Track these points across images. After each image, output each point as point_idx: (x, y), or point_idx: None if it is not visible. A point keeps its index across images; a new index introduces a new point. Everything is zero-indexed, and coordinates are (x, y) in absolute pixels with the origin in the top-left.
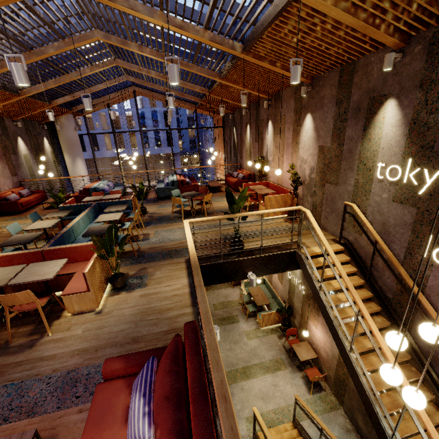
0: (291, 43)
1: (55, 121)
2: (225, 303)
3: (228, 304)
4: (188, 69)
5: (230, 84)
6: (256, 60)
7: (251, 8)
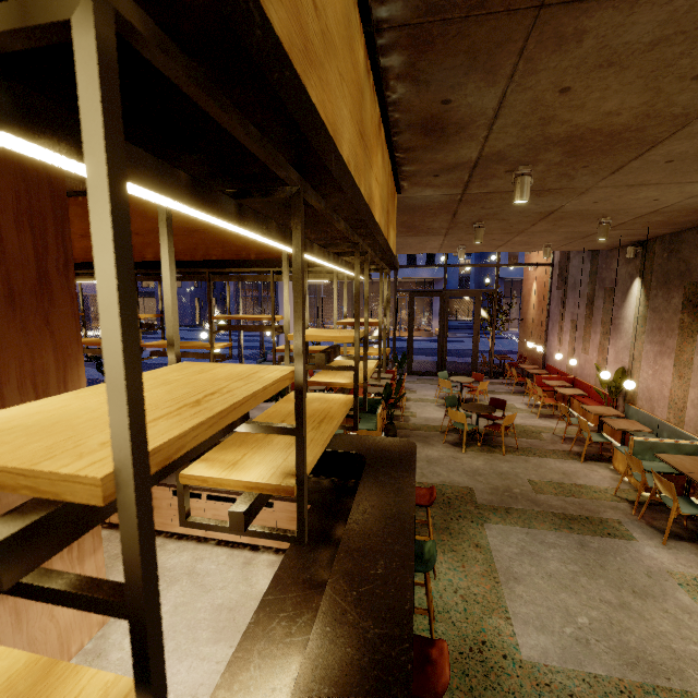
0: None
1: None
2: (566, 486)
3: (577, 490)
4: None
5: None
6: None
7: None
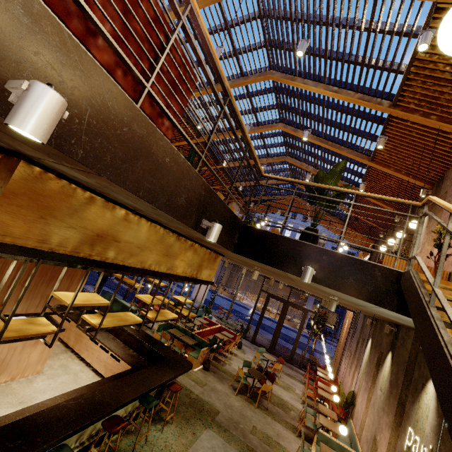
0: (443, 75)
1: (229, 204)
2: (271, 439)
3: (274, 444)
4: (338, 151)
5: (380, 168)
6: (404, 113)
7: (396, 48)
